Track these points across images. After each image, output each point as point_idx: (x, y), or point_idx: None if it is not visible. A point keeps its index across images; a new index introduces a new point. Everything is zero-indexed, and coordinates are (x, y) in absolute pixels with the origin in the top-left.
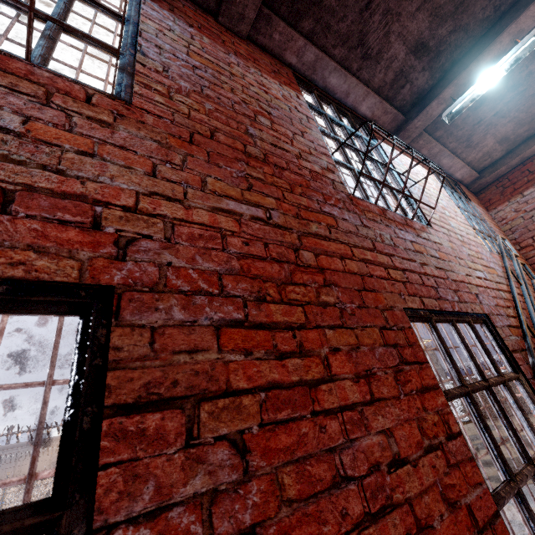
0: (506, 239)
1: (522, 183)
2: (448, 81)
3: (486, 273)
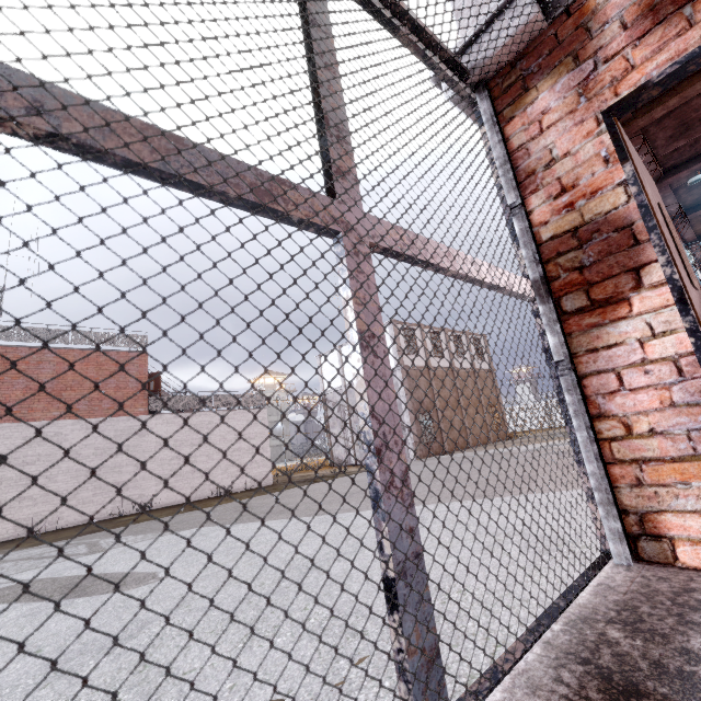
0: None
1: None
2: None
3: None
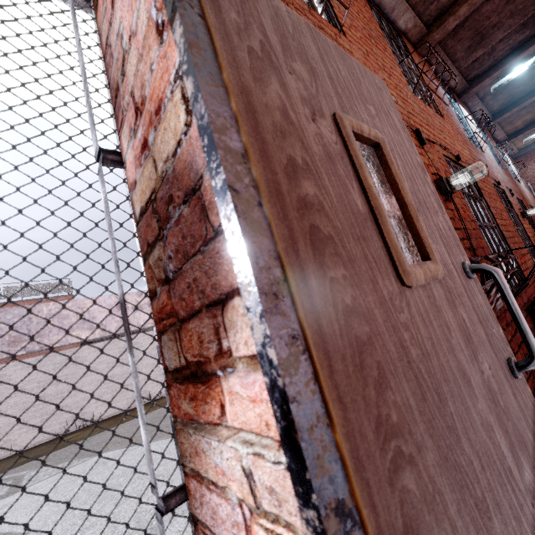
0: (529, 183)
1: (534, 156)
2: (528, 129)
3: (529, 196)
